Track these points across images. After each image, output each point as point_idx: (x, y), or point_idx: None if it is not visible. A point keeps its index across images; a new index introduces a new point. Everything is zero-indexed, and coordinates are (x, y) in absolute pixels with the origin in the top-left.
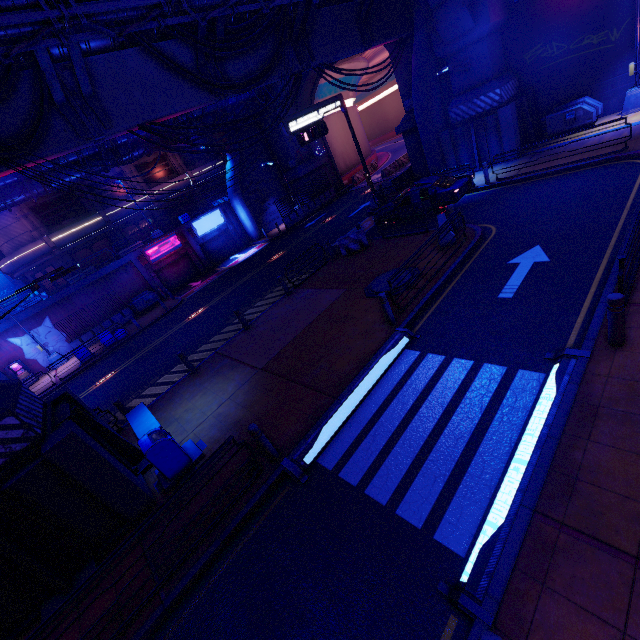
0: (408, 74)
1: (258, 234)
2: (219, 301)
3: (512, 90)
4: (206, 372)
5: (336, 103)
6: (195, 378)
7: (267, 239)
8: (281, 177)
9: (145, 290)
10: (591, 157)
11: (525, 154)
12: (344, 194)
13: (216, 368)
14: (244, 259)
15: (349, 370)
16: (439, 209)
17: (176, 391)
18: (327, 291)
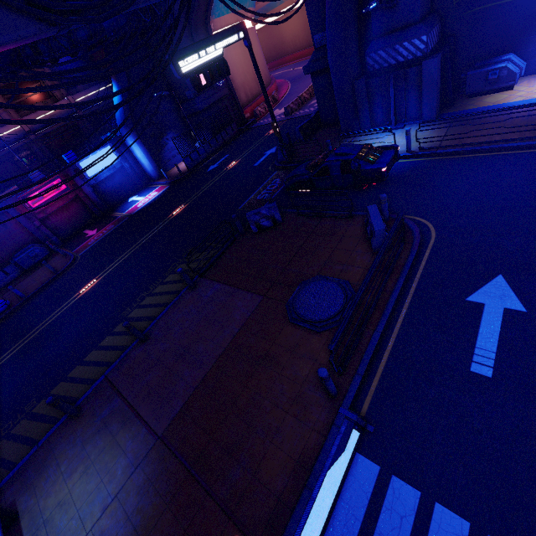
0: (320, 1)
1: (158, 173)
2: (114, 271)
3: (436, 37)
4: (91, 418)
5: (238, 34)
6: (76, 427)
7: (168, 181)
8: (178, 108)
9: (30, 242)
10: (529, 137)
11: (456, 124)
12: (246, 130)
13: (103, 414)
14: (143, 206)
15: (282, 490)
16: (361, 185)
17: (51, 449)
18: (239, 294)
